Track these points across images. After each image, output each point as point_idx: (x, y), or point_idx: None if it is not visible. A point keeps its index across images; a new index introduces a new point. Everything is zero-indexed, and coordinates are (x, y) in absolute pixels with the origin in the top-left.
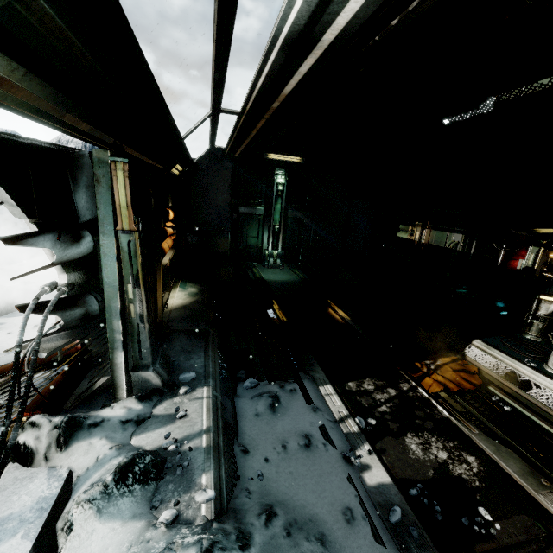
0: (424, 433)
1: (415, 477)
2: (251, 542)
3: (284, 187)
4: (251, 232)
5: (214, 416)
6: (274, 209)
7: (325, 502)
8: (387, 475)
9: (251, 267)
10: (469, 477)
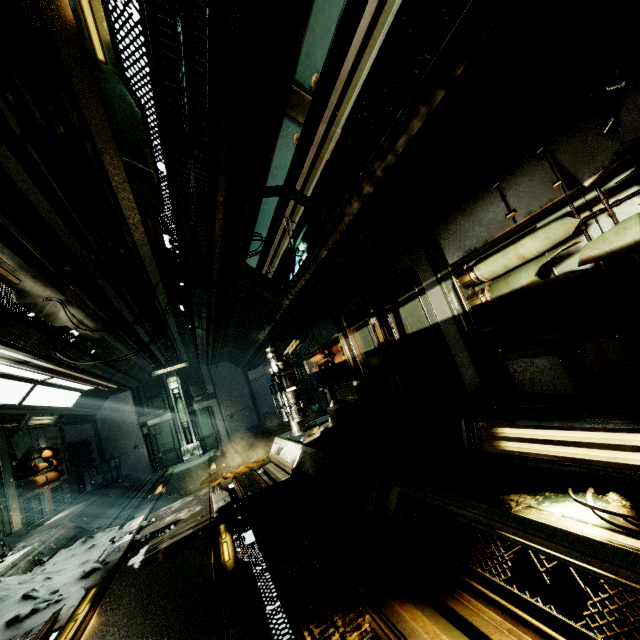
0: (184, 509)
1: (151, 531)
2: (2, 578)
3: (180, 389)
4: (165, 438)
5: (25, 555)
6: (178, 410)
7: (78, 563)
8: (131, 537)
9: (169, 469)
10: (186, 516)
